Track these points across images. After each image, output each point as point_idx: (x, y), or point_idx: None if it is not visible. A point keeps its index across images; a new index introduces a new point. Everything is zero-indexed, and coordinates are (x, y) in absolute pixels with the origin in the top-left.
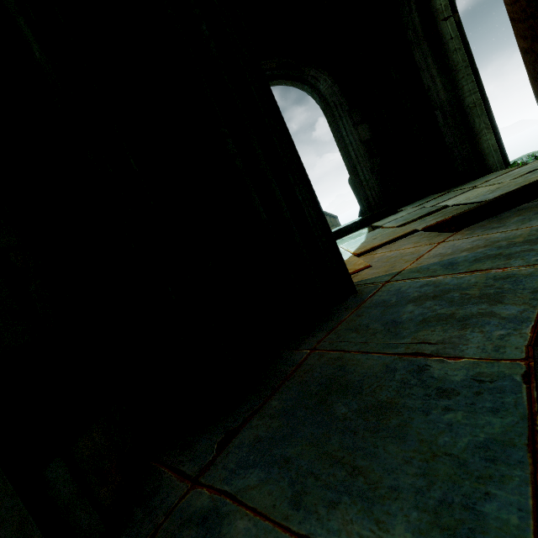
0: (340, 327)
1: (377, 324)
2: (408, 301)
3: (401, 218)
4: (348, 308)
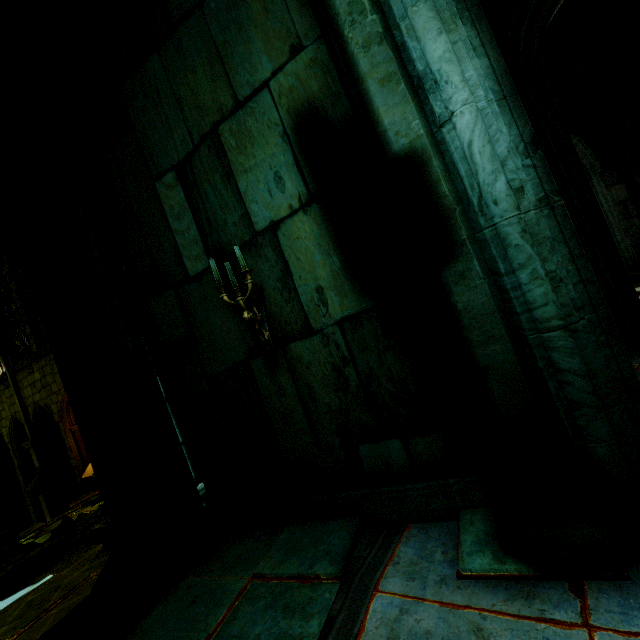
0: None
1: None
2: None
3: None
4: None
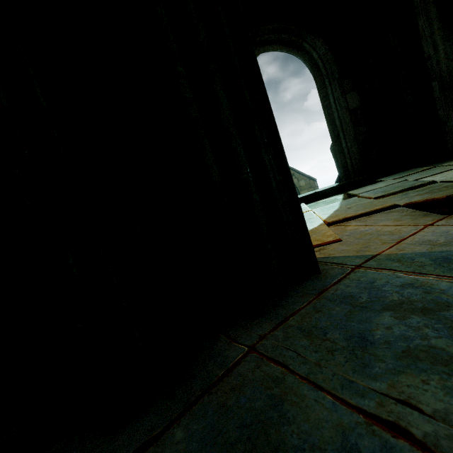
0: (291, 322)
1: (337, 334)
2: (385, 306)
3: (380, 189)
4: (306, 293)
